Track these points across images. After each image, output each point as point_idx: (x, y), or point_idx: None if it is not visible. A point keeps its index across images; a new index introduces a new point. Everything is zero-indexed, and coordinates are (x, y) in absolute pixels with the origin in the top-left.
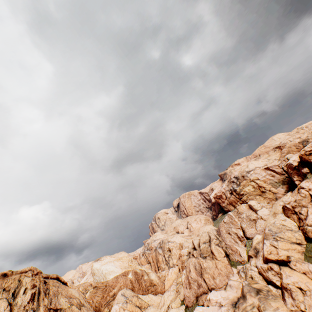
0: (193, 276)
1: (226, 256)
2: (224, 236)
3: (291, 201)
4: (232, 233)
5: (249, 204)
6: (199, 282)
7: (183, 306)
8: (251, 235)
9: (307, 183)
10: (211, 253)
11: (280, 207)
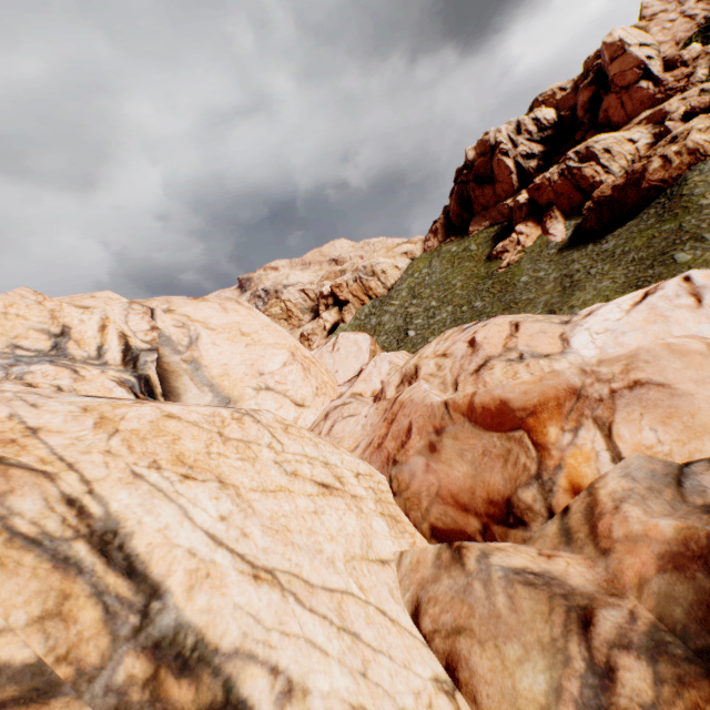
0: None
1: None
2: None
3: (310, 329)
4: None
5: None
6: None
7: None
8: None
9: (327, 314)
10: None
11: (300, 334)
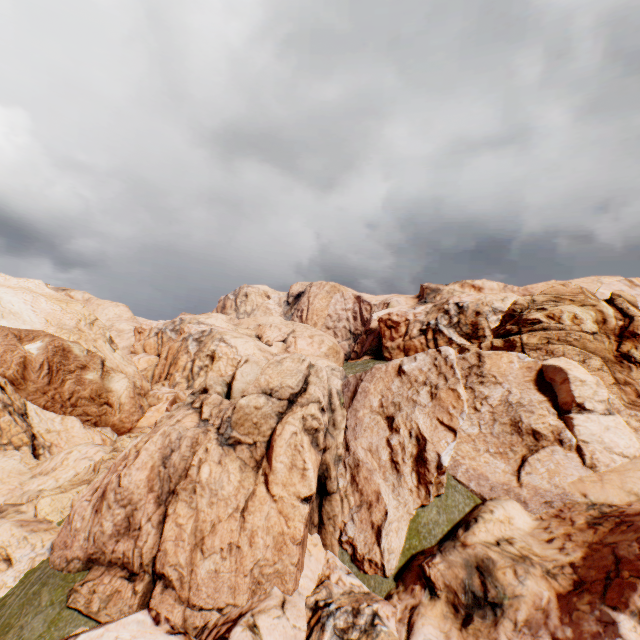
0: (131, 483)
1: (317, 489)
2: (365, 417)
3: None
4: (404, 429)
5: (557, 370)
6: (136, 519)
7: (46, 539)
8: (479, 482)
9: None
10: (266, 444)
11: None
